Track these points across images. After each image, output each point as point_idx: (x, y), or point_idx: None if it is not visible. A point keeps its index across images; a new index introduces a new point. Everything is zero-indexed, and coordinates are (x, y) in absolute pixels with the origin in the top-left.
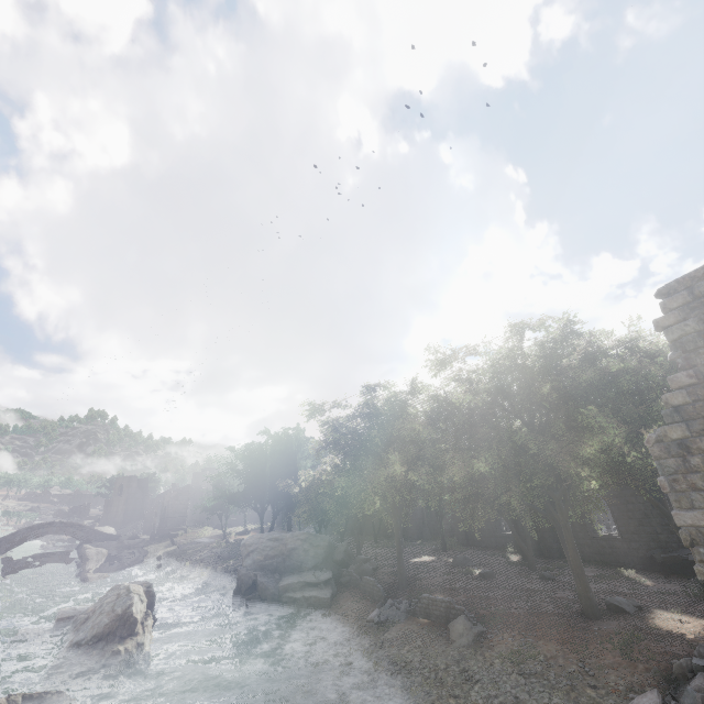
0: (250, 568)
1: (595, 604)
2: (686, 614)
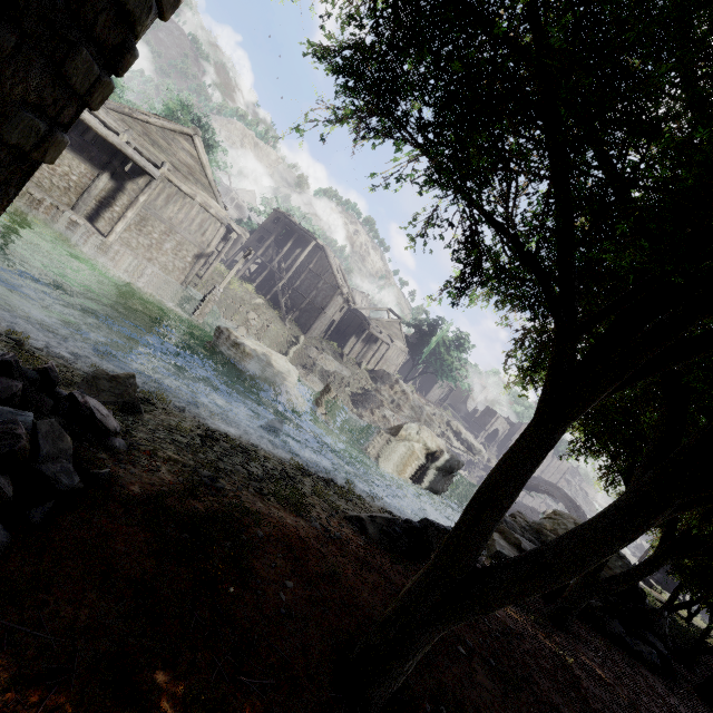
0: (530, 523)
1: (375, 644)
2: None
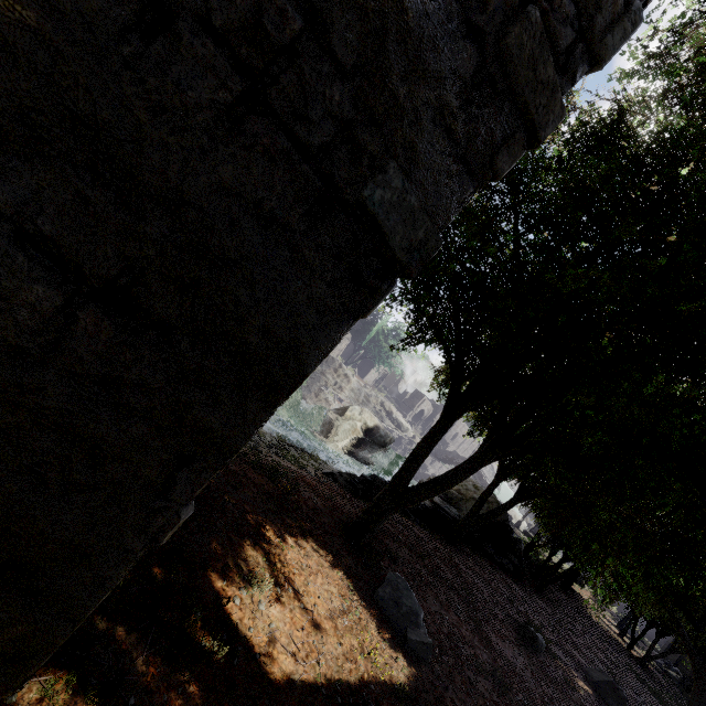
0: None
1: (362, 520)
2: (390, 703)
